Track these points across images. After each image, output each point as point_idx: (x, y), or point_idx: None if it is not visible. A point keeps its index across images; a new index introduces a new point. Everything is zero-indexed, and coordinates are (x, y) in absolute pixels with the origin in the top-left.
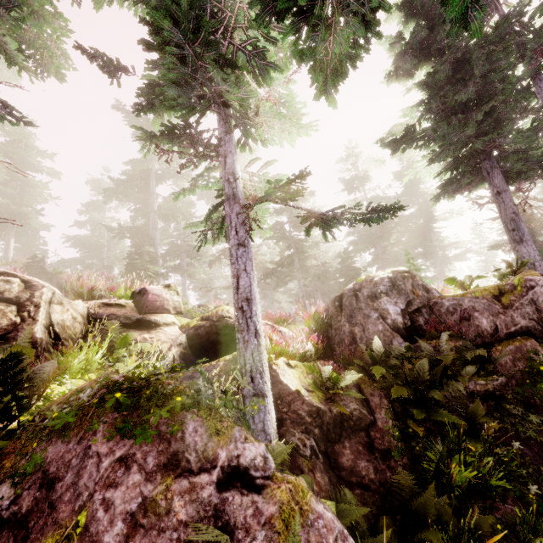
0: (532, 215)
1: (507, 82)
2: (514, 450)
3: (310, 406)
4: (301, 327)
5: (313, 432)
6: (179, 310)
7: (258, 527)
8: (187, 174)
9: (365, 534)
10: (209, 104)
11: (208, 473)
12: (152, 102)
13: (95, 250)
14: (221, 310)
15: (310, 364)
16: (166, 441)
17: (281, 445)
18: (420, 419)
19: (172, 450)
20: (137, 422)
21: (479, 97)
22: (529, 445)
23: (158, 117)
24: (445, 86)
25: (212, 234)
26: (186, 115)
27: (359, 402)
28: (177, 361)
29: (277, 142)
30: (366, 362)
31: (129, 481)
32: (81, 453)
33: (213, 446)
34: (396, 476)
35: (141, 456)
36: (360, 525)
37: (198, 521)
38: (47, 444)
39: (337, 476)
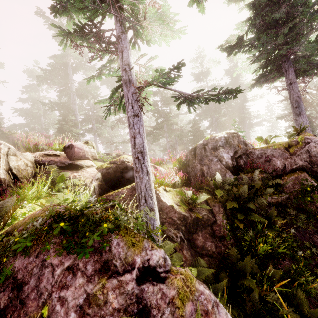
0: (304, 99)
1: (306, 6)
2: (291, 233)
3: (179, 214)
4: (170, 167)
5: (181, 228)
6: (95, 158)
7: (165, 305)
8: (93, 67)
9: (211, 281)
10: (109, 8)
11: (129, 273)
12: (64, 5)
13: (35, 118)
14: (122, 158)
15: (179, 190)
16: (99, 254)
17: (168, 243)
18: (240, 218)
19: (104, 260)
20: (78, 242)
21: (287, 16)
22: (298, 230)
23: (70, 20)
24: (265, 7)
25: (114, 108)
26: (92, 17)
27: (207, 210)
28: (97, 190)
29: (157, 42)
30: (211, 187)
31: (76, 283)
32: (39, 264)
33: (131, 255)
34: (228, 250)
35: (82, 265)
36: (208, 277)
37: (126, 307)
38: (14, 258)
39: (195, 251)
